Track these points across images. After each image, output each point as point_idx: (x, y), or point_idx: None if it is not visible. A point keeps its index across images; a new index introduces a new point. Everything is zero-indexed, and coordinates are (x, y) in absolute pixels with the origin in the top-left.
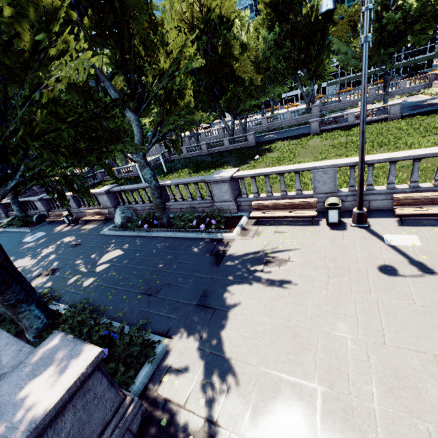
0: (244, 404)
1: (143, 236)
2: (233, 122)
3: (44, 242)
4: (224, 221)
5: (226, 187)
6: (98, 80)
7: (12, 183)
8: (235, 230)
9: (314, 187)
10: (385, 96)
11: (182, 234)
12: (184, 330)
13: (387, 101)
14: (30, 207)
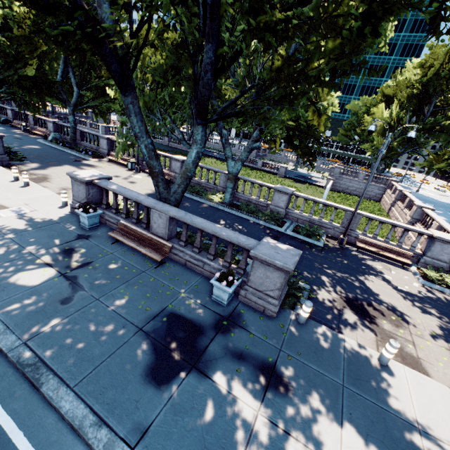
0: (38, 172)
1: (57, 148)
2: (192, 131)
3: (1, 131)
4: (98, 157)
5: (105, 142)
6: (66, 65)
7: (1, 90)
8: (95, 159)
9: (136, 156)
10: (296, 163)
11: (74, 153)
12: (38, 164)
13: (296, 167)
14: (3, 112)
